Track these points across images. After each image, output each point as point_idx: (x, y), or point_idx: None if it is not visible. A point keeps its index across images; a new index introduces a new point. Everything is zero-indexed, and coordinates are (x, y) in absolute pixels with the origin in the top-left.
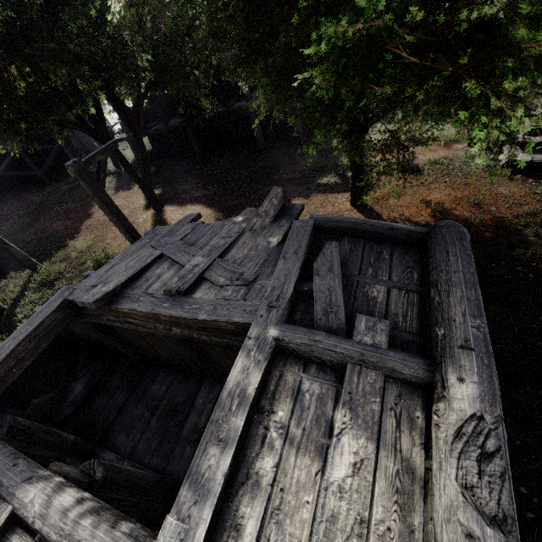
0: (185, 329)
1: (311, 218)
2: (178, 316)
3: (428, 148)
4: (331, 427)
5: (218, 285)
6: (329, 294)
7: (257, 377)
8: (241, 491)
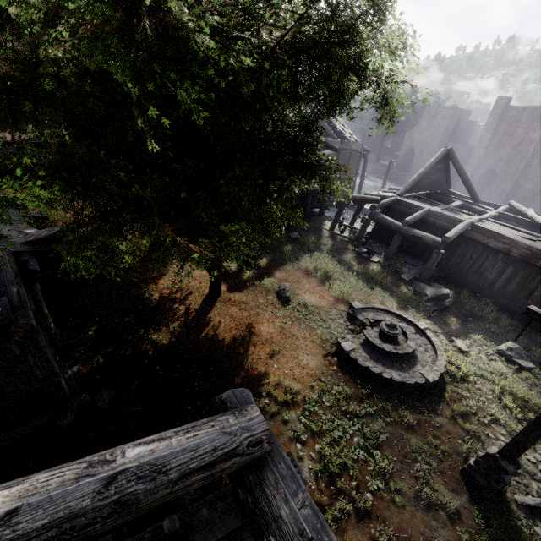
0: None
1: None
2: None
3: (322, 293)
4: None
5: None
6: None
7: None
8: None
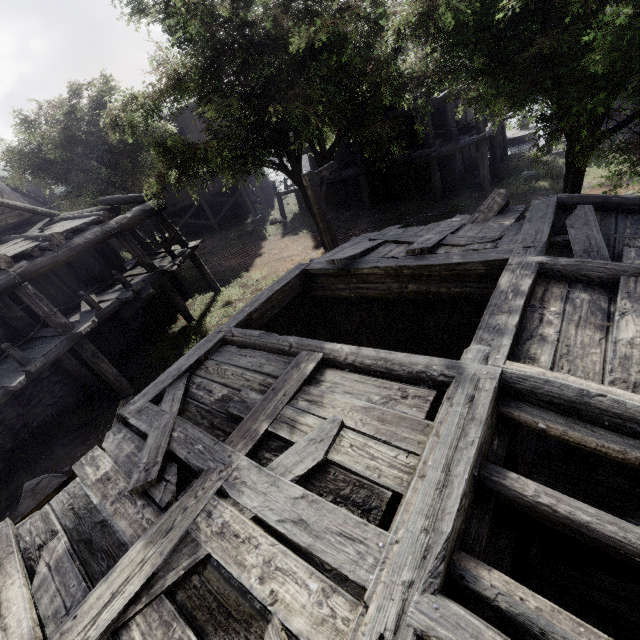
0: (422, 285)
1: (552, 197)
2: (426, 264)
3: None
4: (608, 317)
5: (460, 245)
6: (588, 240)
7: (527, 281)
8: (529, 342)
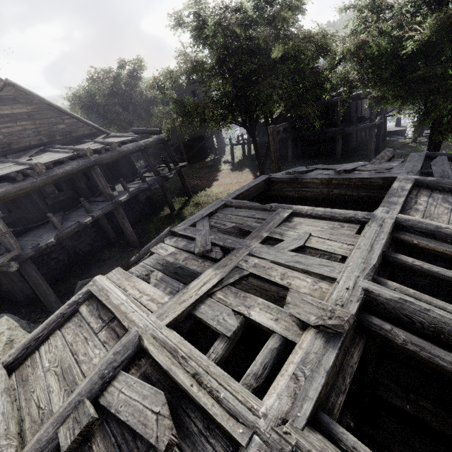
0: (342, 190)
1: (423, 152)
2: (347, 177)
3: None
4: None
5: (367, 171)
6: (443, 172)
7: (409, 185)
8: (409, 210)
